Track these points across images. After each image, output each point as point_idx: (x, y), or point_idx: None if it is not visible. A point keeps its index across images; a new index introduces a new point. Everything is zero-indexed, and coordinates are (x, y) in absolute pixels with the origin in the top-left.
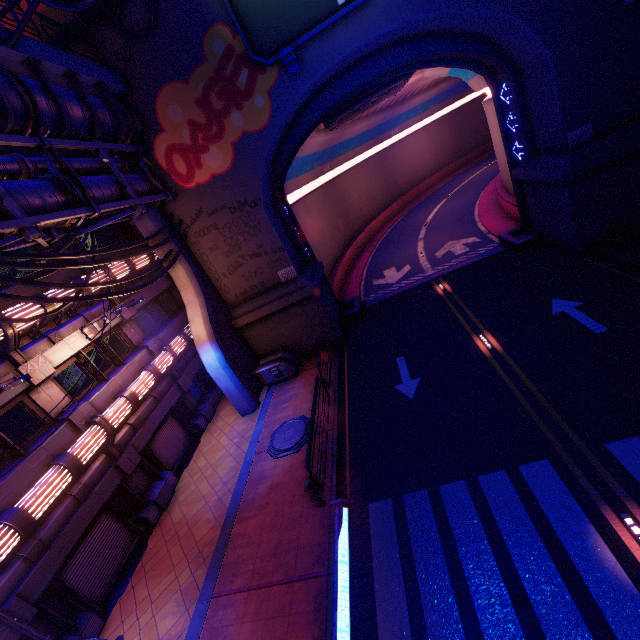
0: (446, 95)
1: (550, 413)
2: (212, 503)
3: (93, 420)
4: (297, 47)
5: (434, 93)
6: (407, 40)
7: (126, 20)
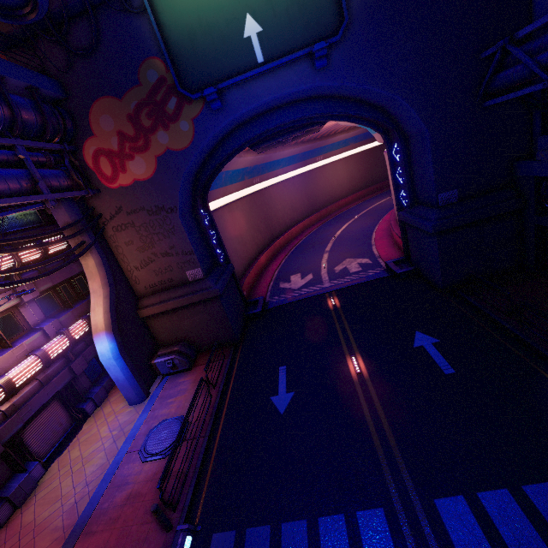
0: (363, 137)
1: (394, 454)
2: (67, 507)
3: None
4: (220, 89)
5: (354, 134)
6: (319, 98)
7: (71, 38)
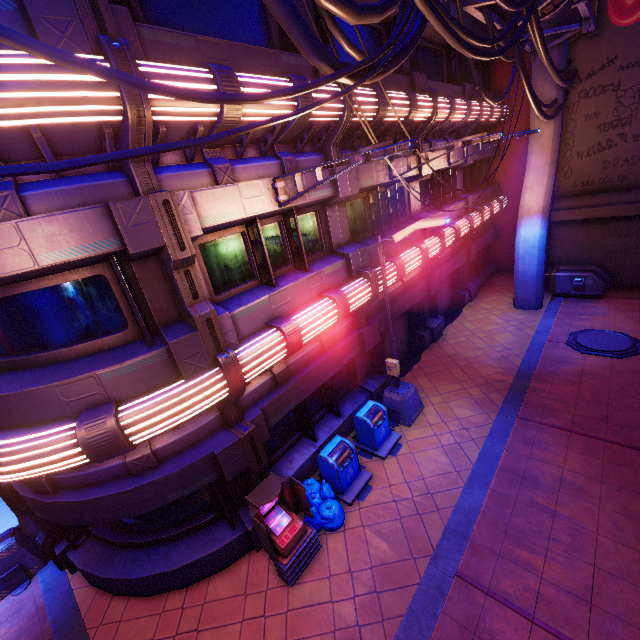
0: None
1: None
2: (494, 356)
3: (438, 231)
4: None
5: None
6: None
7: None
